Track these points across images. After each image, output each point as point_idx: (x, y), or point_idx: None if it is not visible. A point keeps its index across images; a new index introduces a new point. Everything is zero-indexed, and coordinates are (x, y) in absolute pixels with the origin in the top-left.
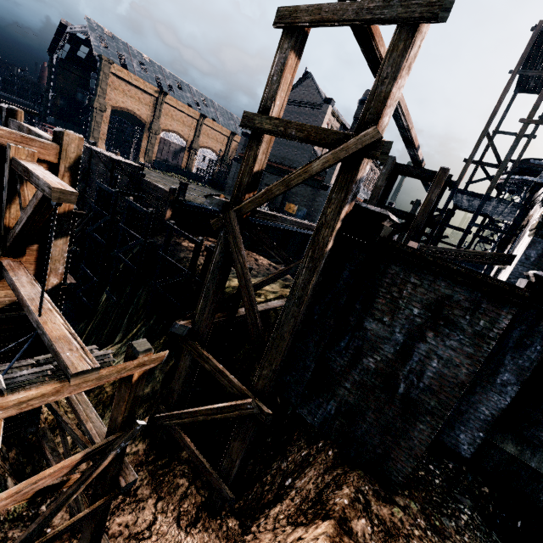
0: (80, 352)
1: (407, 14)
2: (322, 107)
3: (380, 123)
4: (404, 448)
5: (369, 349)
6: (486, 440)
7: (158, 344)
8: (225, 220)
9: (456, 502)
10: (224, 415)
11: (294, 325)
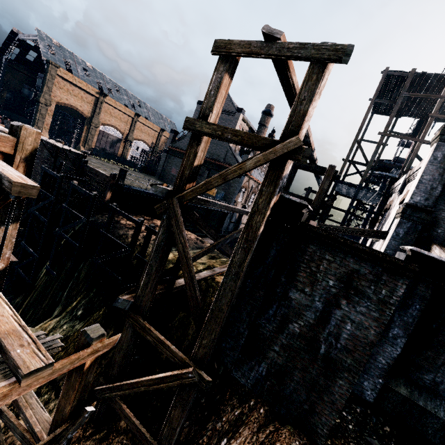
0: (31, 347)
1: (318, 55)
2: (235, 114)
3: (300, 133)
4: (327, 402)
5: (294, 315)
6: (384, 385)
7: (97, 316)
8: (168, 205)
9: (367, 444)
10: (166, 384)
11: (232, 298)
